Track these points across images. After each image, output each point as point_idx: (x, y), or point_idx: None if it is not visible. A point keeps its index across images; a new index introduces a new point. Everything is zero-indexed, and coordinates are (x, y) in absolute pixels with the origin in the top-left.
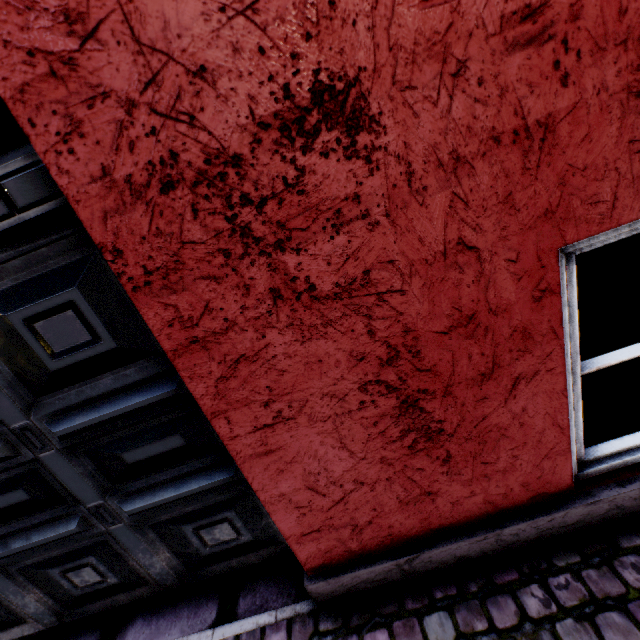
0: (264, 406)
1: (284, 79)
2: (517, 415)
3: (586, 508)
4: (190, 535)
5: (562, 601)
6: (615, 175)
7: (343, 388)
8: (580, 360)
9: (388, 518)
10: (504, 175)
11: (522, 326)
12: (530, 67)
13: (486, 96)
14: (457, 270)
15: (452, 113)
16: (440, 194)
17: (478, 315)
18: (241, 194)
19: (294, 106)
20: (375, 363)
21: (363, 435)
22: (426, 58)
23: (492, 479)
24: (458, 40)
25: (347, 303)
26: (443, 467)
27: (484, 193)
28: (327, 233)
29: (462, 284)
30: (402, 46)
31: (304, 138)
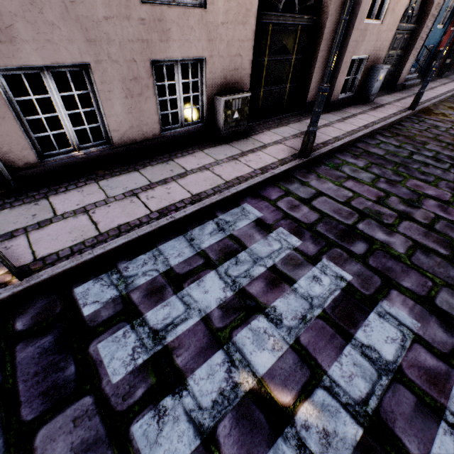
0: None
1: None
2: None
3: None
4: None
5: None
6: None
7: None
8: None
9: None
10: None
11: None
12: None
13: None
14: None
15: None
16: None
17: None
18: None
19: None
20: None
21: None
22: None
23: None
24: None
25: None
26: None
27: None
28: None
29: None
30: None
31: None
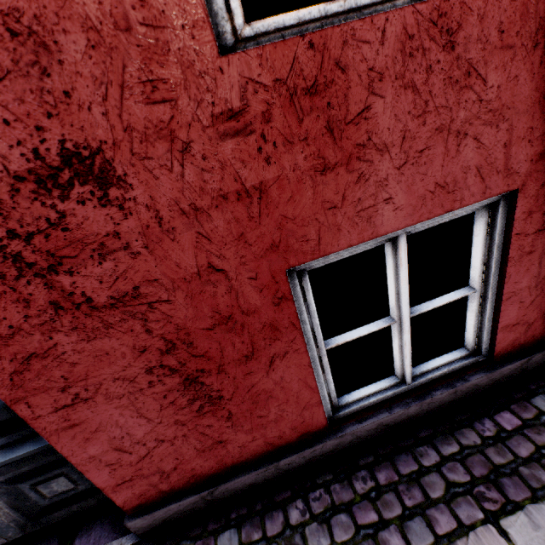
0: (62, 391)
1: (33, 145)
2: (278, 382)
3: (337, 440)
4: (27, 491)
5: (314, 510)
6: (317, 223)
7: (132, 373)
8: (370, 321)
9: (190, 463)
10: (236, 221)
11: (270, 322)
12: (241, 150)
13: (211, 167)
14: (212, 285)
15: (186, 177)
16: (187, 233)
17: (234, 316)
18: (8, 230)
19: (46, 165)
20: (157, 353)
21: (157, 406)
22: (157, 138)
23: (268, 427)
24: (181, 128)
25: (124, 310)
26: (228, 422)
27: (222, 233)
28: (95, 260)
29: (218, 295)
30: (135, 128)
31: (60, 189)
